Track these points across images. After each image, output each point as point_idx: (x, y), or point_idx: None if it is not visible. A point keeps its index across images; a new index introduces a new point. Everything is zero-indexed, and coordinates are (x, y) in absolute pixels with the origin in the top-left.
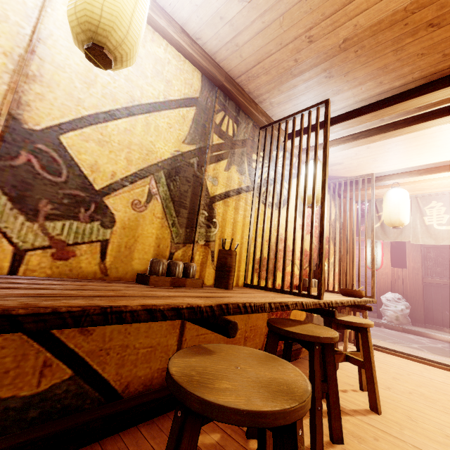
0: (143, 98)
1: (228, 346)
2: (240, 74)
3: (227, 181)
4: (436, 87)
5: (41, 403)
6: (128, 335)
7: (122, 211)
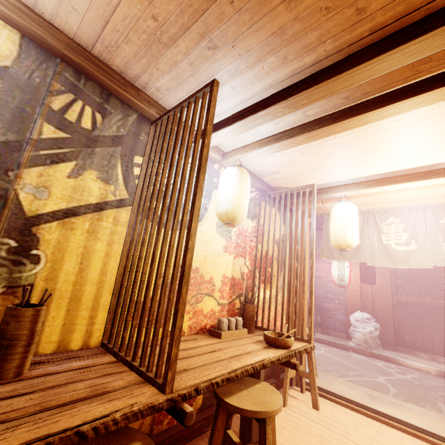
0: None
1: None
2: (92, 41)
3: (73, 192)
4: (354, 62)
5: None
6: None
7: None
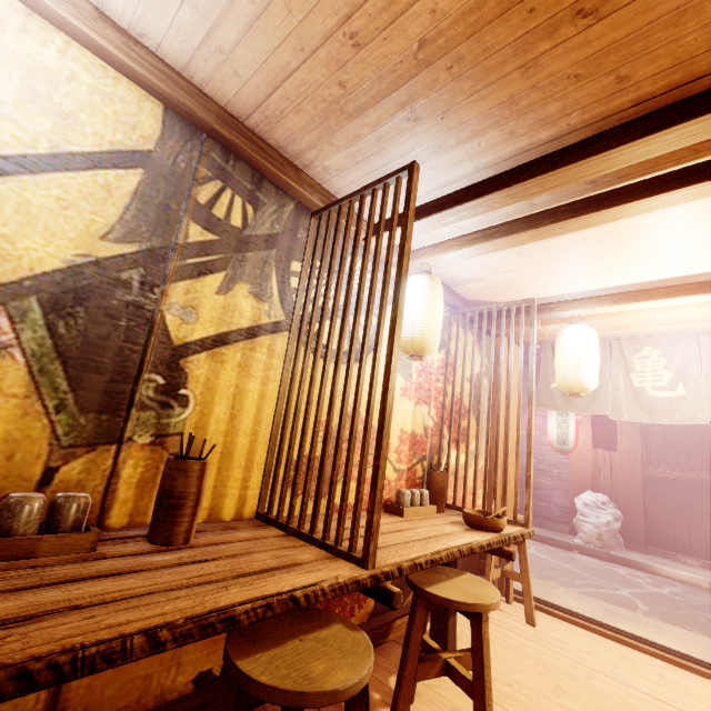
0: None
1: None
2: (249, 110)
3: (223, 313)
4: (610, 143)
5: None
6: None
7: None
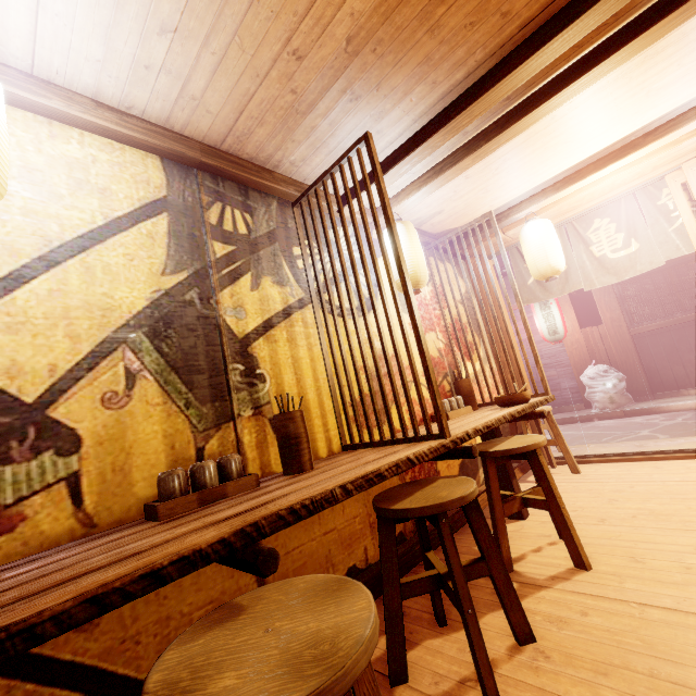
0: (66, 231)
1: (277, 586)
2: (222, 137)
3: (261, 304)
4: (512, 65)
5: None
6: (164, 600)
7: (88, 418)
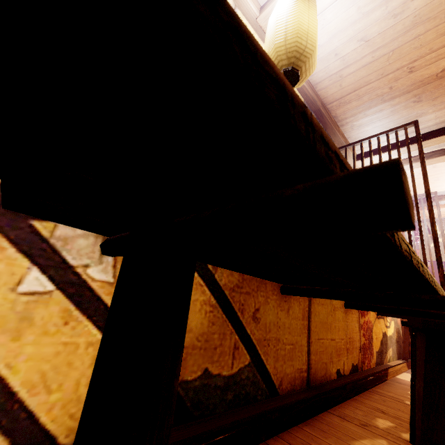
0: None
1: None
2: (333, 100)
3: None
4: None
5: (233, 386)
6: (278, 328)
7: None
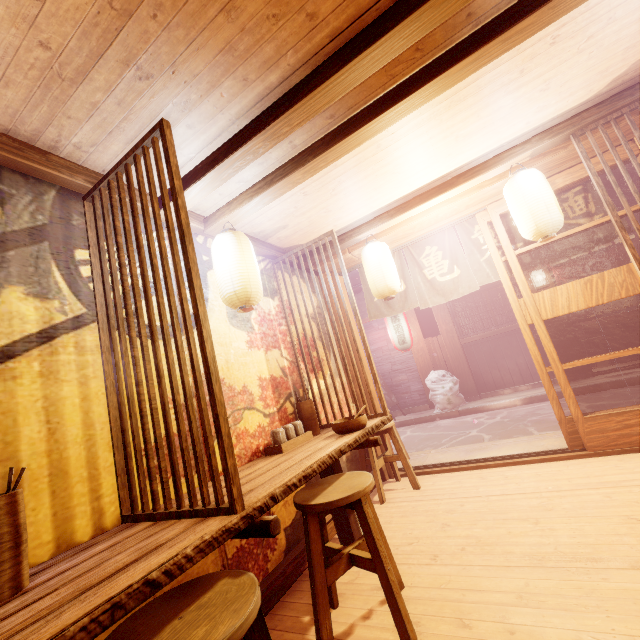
0: None
1: None
2: None
3: None
4: (325, 75)
5: None
6: None
7: None
